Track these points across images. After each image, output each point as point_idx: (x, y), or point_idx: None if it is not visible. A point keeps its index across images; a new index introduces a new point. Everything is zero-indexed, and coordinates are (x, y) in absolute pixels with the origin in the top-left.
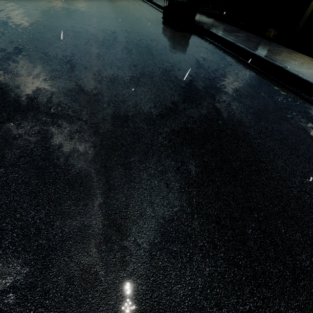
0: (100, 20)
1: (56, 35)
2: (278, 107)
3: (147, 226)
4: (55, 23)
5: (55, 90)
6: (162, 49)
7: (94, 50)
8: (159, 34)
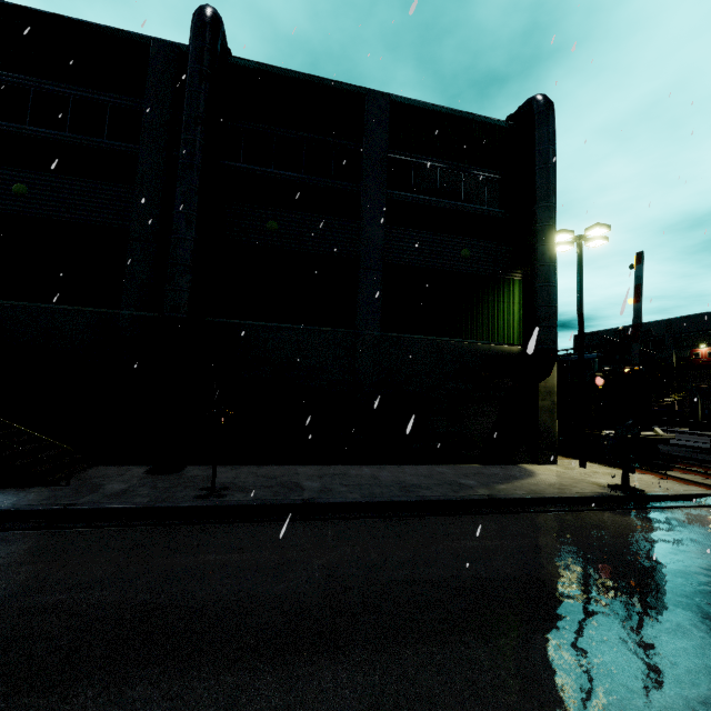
0: None
1: None
2: None
3: None
4: None
5: None
6: None
7: None
8: None
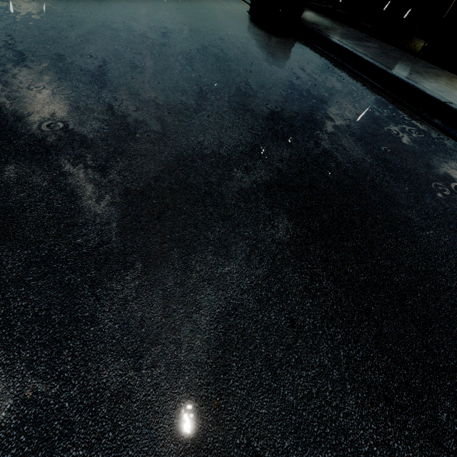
0: (153, 12)
1: (84, 34)
2: (446, 172)
3: (268, 410)
4: (81, 14)
5: (87, 133)
6: (253, 65)
7: (147, 62)
8: (246, 39)
